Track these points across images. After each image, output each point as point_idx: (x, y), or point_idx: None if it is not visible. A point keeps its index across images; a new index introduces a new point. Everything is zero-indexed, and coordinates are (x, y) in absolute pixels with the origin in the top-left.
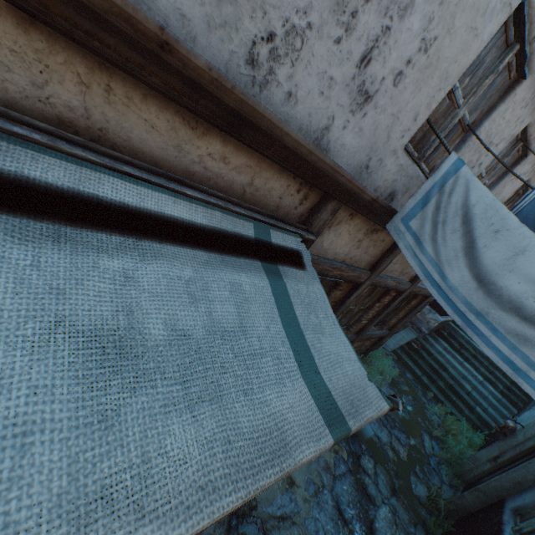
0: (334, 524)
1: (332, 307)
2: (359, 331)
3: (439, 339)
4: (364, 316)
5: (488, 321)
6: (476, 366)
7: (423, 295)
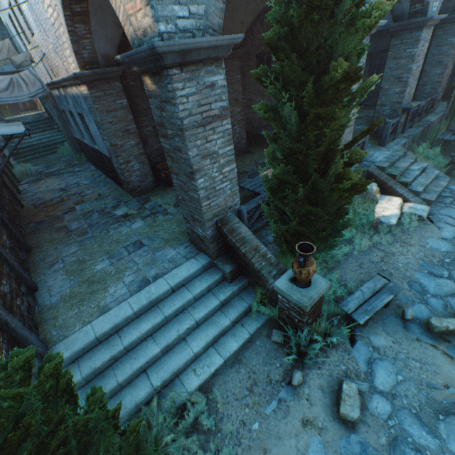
0: (74, 176)
1: None
2: None
3: (13, 141)
4: None
5: (4, 98)
6: (35, 133)
7: None
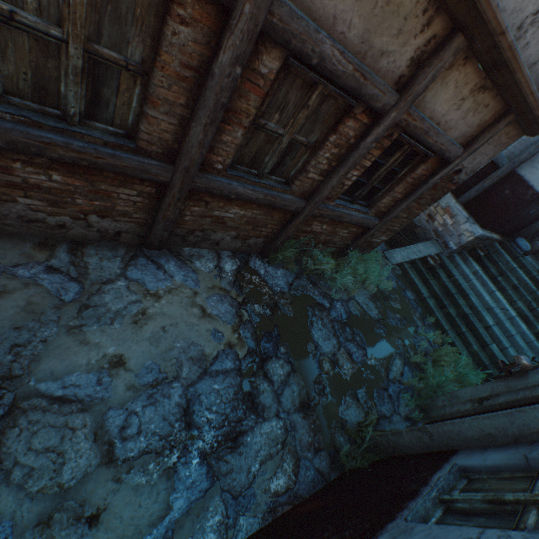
0: (166, 425)
1: (195, 87)
2: (311, 196)
3: (470, 261)
4: (312, 162)
5: None
6: (512, 299)
7: (437, 153)
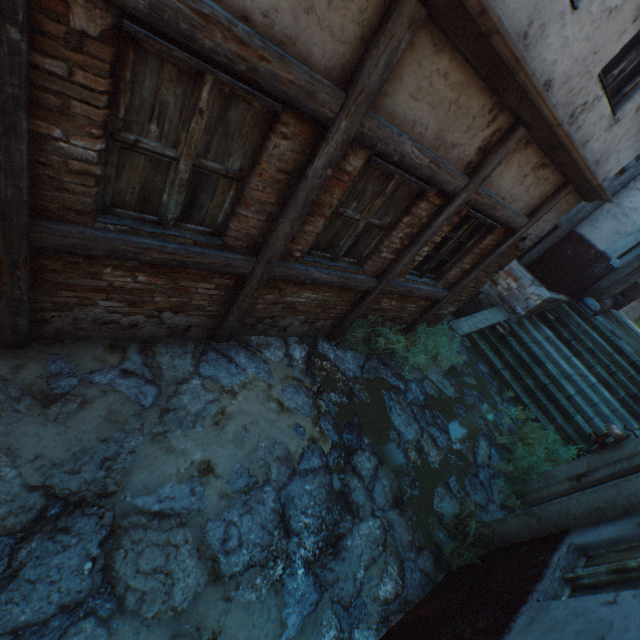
0: (265, 534)
1: (286, 187)
2: (383, 274)
3: (541, 325)
4: (385, 243)
5: None
6: (589, 364)
7: (504, 224)
